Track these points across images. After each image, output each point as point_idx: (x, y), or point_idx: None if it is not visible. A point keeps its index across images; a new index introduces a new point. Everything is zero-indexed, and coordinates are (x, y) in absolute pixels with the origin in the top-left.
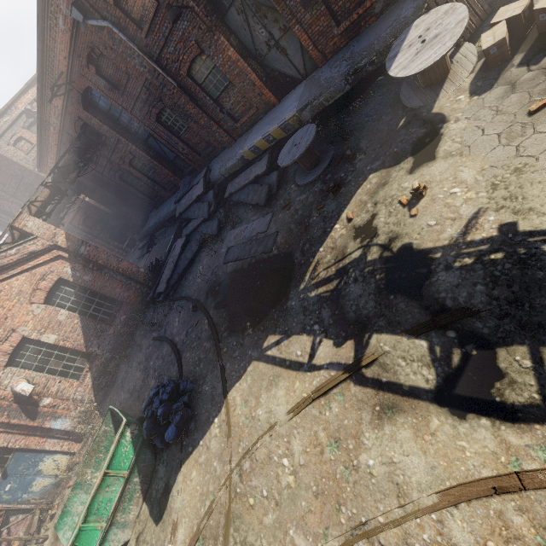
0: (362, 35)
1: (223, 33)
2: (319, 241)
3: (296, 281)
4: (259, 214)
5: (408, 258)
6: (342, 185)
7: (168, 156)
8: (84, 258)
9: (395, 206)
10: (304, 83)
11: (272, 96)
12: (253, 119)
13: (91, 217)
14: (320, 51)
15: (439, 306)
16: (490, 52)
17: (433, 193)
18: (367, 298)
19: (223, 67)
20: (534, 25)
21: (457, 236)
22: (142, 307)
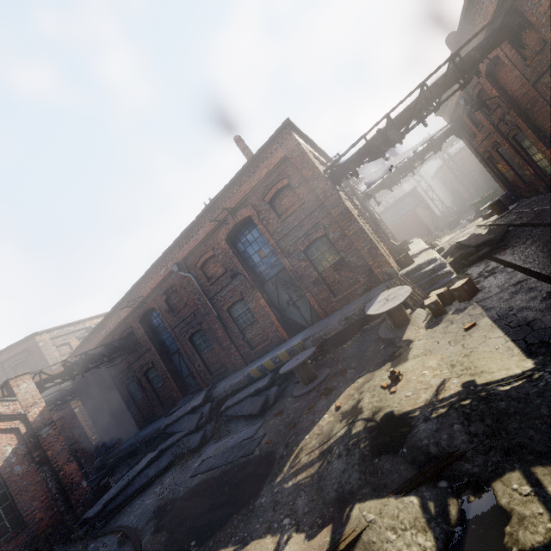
0: (350, 303)
1: (260, 291)
2: (306, 430)
3: (273, 474)
4: (250, 424)
5: (390, 423)
6: (334, 390)
7: (182, 372)
8: (37, 440)
9: (377, 390)
10: (310, 327)
11: (285, 333)
12: (267, 348)
13: (64, 432)
14: (322, 309)
15: (425, 456)
16: (431, 307)
17: (408, 377)
18: (350, 470)
19: (254, 309)
20: (456, 301)
21: (431, 397)
22: (42, 548)
